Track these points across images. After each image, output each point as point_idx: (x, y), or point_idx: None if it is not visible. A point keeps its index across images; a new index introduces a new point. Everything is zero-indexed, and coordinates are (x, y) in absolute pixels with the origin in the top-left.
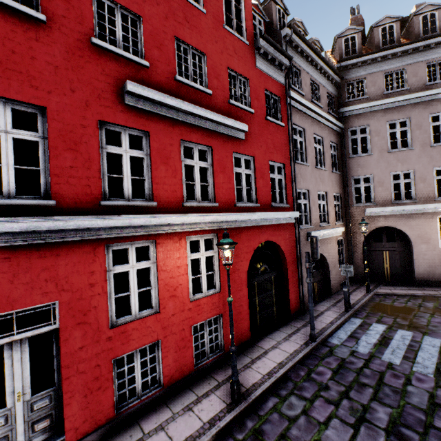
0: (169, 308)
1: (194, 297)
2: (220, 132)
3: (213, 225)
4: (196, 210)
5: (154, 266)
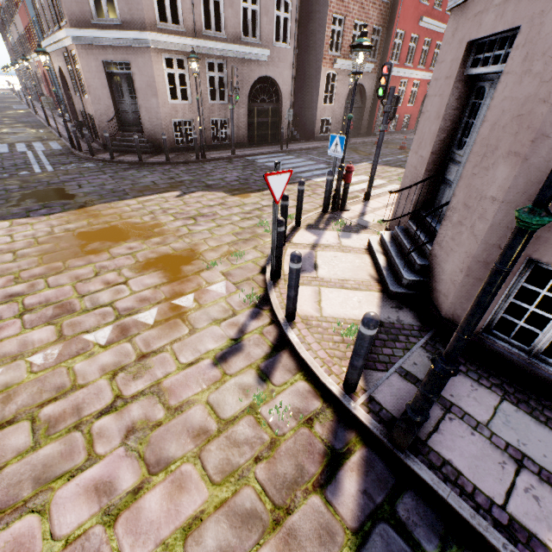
0: (403, 106)
1: (407, 105)
2: (436, 31)
3: (421, 77)
4: (419, 70)
5: (404, 90)
